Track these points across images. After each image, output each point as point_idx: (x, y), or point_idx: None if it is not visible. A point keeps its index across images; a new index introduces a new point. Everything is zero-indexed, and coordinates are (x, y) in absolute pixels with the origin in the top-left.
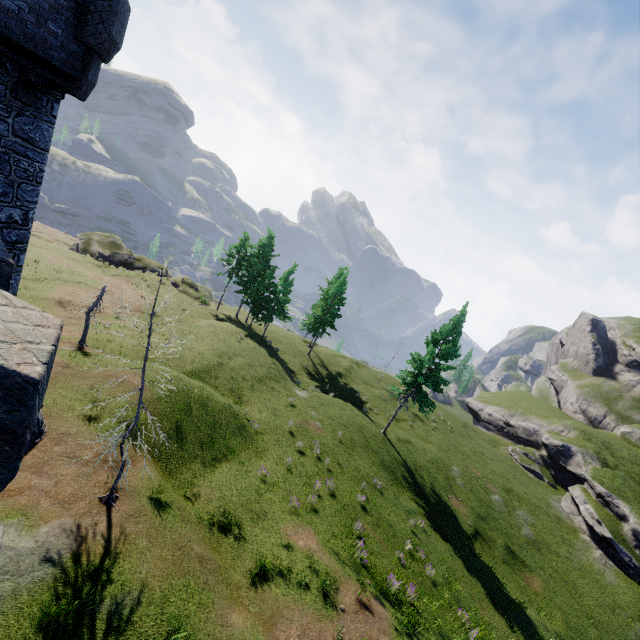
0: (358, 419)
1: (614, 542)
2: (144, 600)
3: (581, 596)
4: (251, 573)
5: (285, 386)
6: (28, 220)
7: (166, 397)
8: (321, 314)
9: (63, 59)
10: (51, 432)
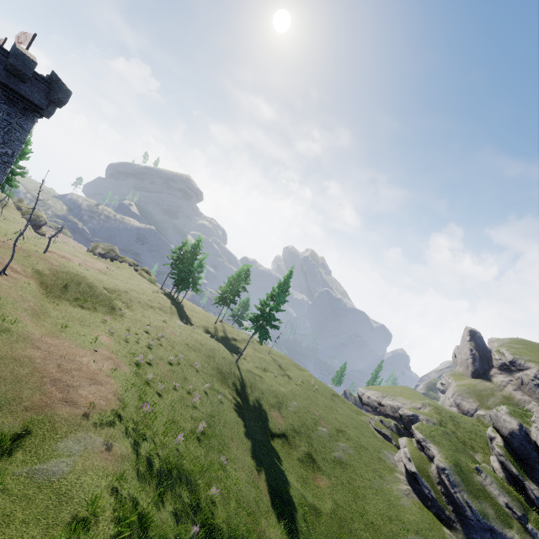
0: (218, 347)
1: (417, 475)
2: None
3: (365, 504)
4: (57, 328)
5: (170, 316)
6: (14, 156)
7: (68, 273)
8: (224, 291)
9: (40, 103)
10: None
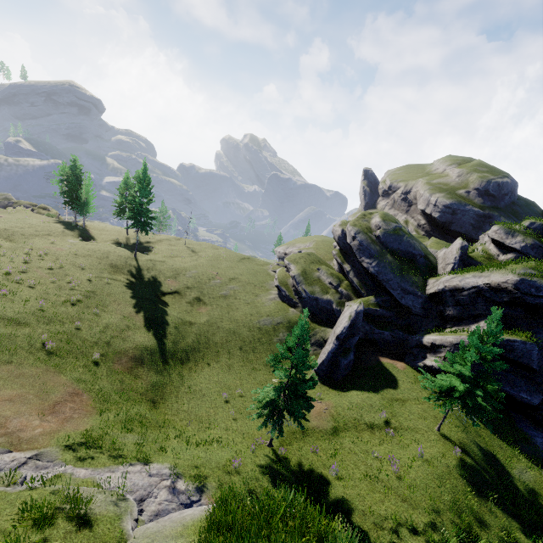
0: (114, 250)
1: (279, 286)
2: None
3: (236, 312)
4: None
5: (61, 239)
6: None
7: None
8: (119, 203)
9: None
10: None
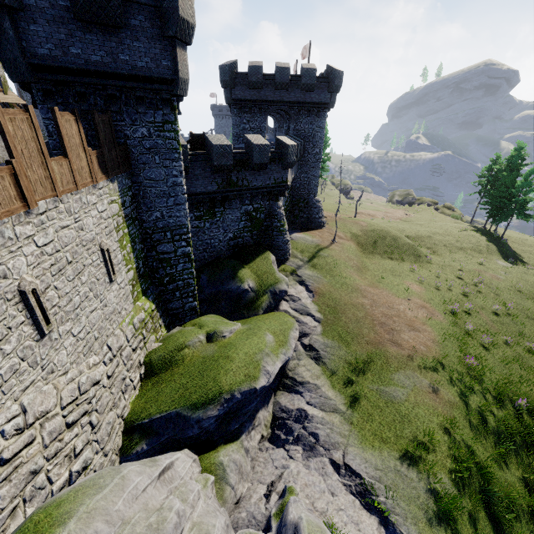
0: None
1: None
2: (330, 257)
3: None
4: (375, 279)
5: (487, 257)
6: (321, 152)
7: (374, 231)
8: None
9: (325, 100)
10: (327, 228)
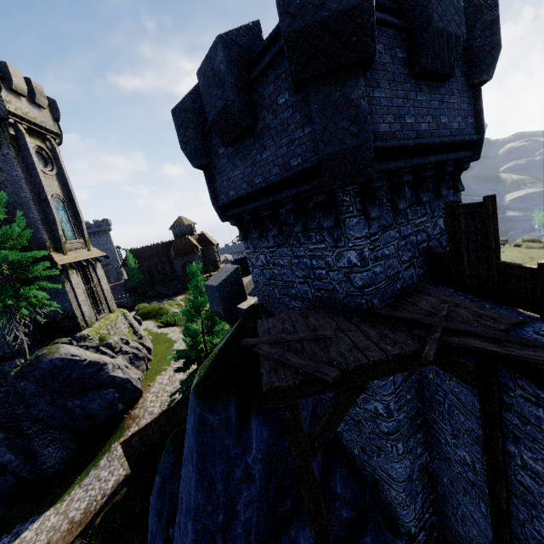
0: None
1: None
2: None
3: None
4: None
5: None
6: None
7: None
8: None
9: None
10: None
